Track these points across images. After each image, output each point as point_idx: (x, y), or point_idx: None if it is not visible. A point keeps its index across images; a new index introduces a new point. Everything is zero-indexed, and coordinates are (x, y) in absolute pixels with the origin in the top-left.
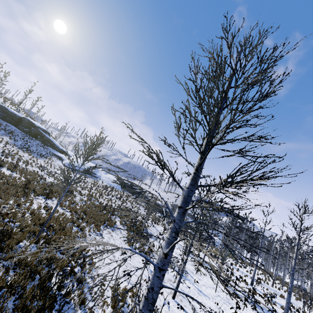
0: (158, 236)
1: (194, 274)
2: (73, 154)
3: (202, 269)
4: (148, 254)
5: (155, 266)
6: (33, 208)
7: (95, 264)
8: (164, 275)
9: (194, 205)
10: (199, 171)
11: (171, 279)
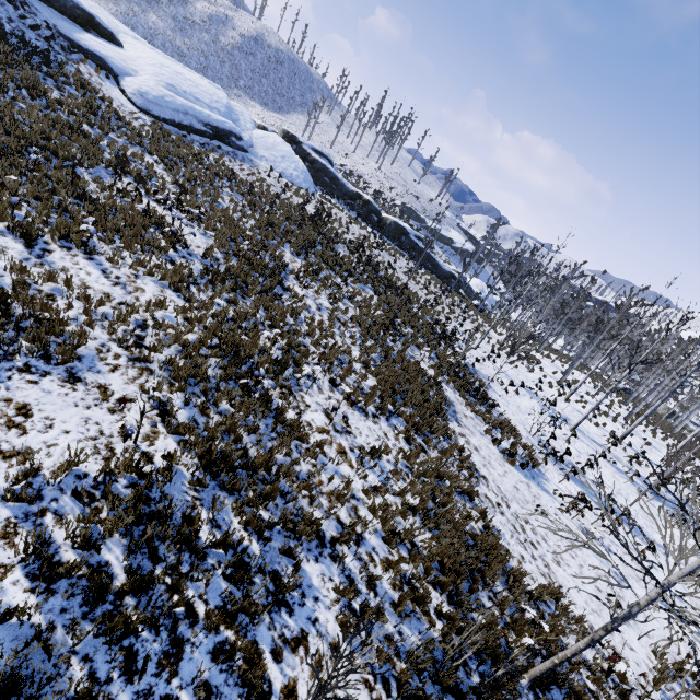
0: (505, 389)
1: (585, 468)
2: (119, 25)
3: (578, 443)
4: (538, 466)
5: None
6: (358, 490)
7: (609, 646)
8: None
9: None
10: None
11: (598, 522)
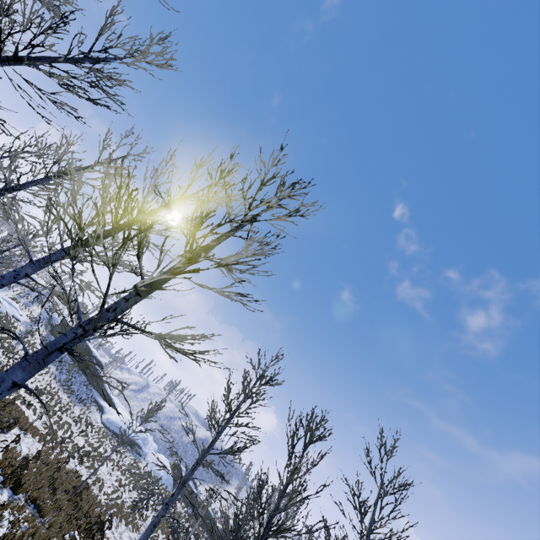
0: None
1: None
2: (121, 405)
3: None
4: None
5: (164, 501)
6: (66, 469)
7: None
8: (167, 509)
9: (198, 462)
10: (213, 443)
11: None
